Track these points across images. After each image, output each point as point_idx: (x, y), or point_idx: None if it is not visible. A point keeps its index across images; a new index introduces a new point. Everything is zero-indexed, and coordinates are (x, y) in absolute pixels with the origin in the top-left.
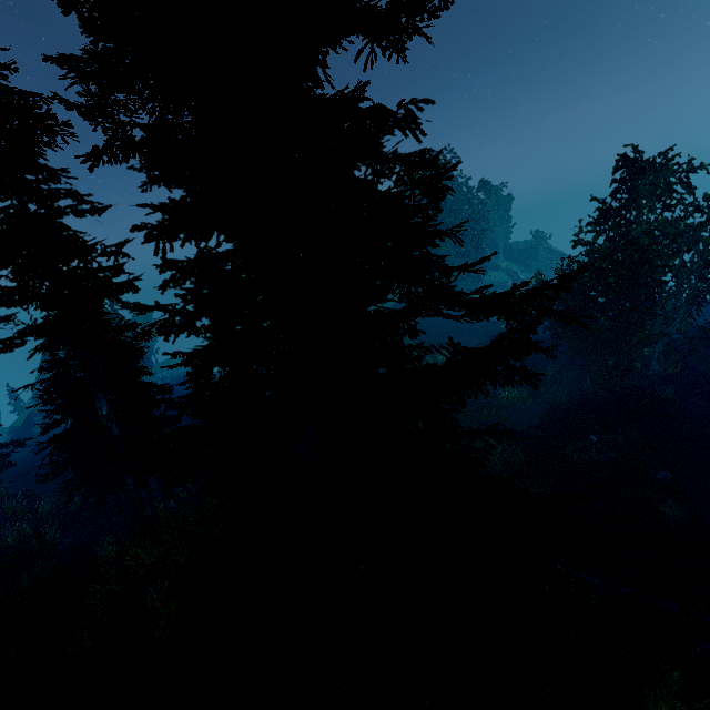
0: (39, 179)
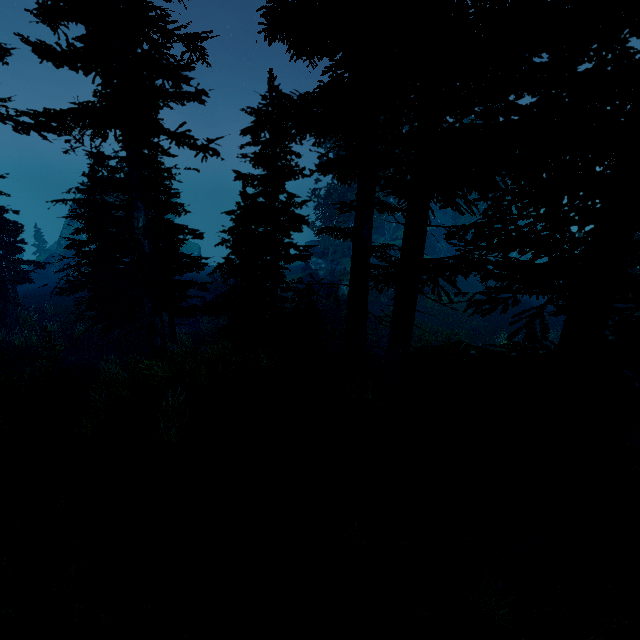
0: None
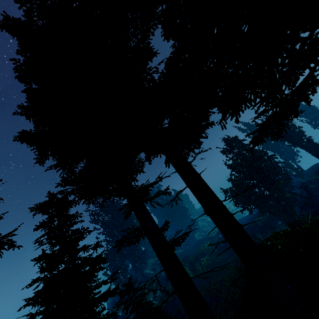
0: None
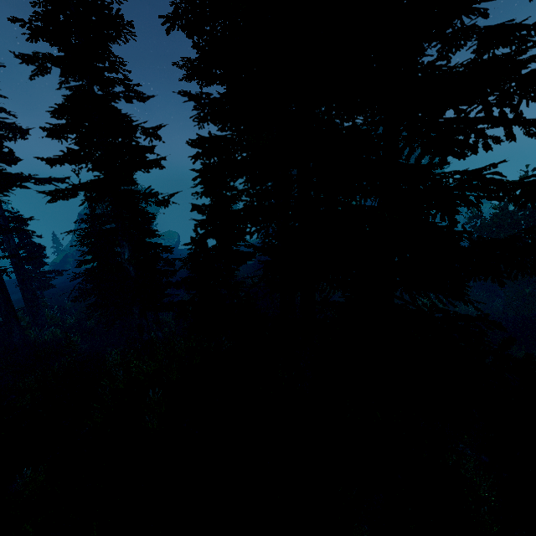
0: (103, 67)
